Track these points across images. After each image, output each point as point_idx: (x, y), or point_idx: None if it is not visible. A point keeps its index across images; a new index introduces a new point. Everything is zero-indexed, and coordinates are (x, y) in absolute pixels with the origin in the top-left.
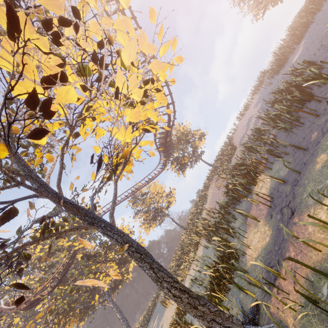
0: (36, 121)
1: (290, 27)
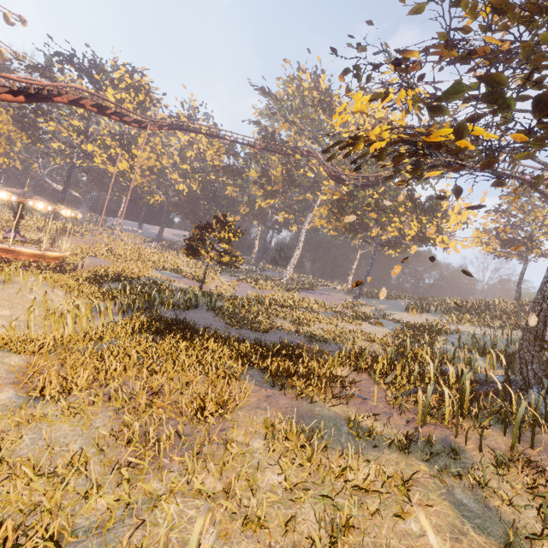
0: None
1: None
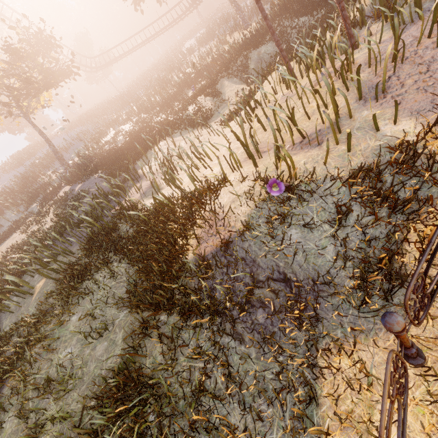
0: None
1: (20, 152)
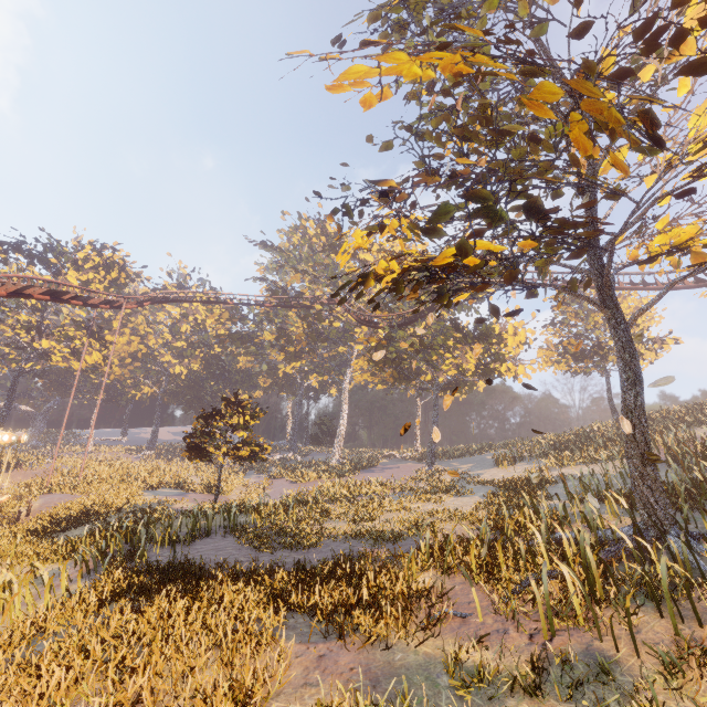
0: (609, 95)
1: None
